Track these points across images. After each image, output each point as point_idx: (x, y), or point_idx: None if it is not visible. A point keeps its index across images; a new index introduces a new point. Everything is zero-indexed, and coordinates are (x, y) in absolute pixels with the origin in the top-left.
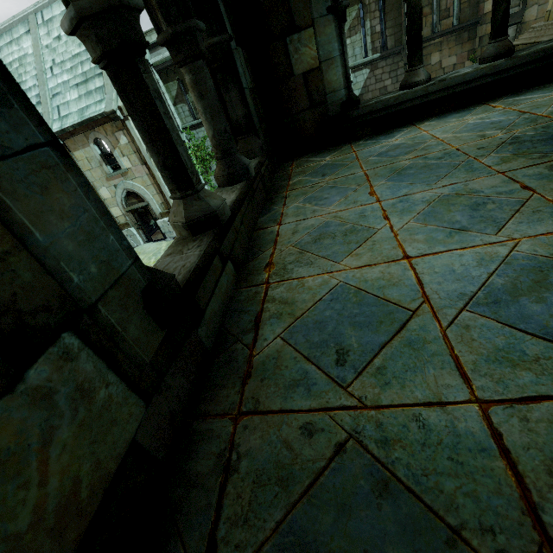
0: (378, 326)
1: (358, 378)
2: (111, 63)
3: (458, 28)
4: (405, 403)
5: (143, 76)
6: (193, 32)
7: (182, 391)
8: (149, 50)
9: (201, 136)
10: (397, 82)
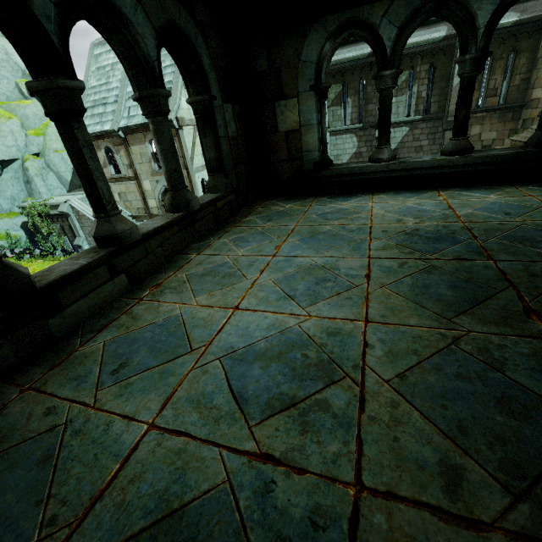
0: (162, 353)
1: (111, 386)
2: (53, 120)
3: (503, 107)
4: (115, 412)
5: (75, 131)
6: (157, 97)
7: (5, 360)
8: None
9: None
10: (433, 144)
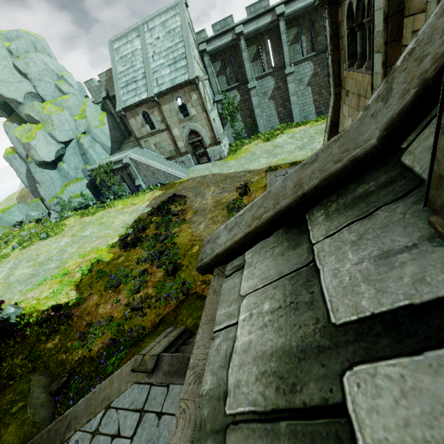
0: None
1: None
2: None
3: None
4: None
5: None
6: None
7: None
8: (206, 43)
9: (232, 96)
10: None
